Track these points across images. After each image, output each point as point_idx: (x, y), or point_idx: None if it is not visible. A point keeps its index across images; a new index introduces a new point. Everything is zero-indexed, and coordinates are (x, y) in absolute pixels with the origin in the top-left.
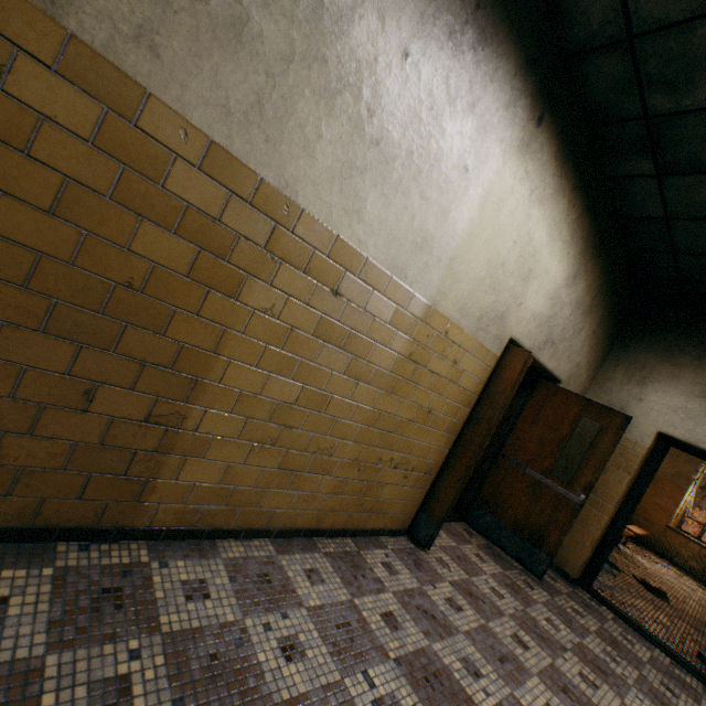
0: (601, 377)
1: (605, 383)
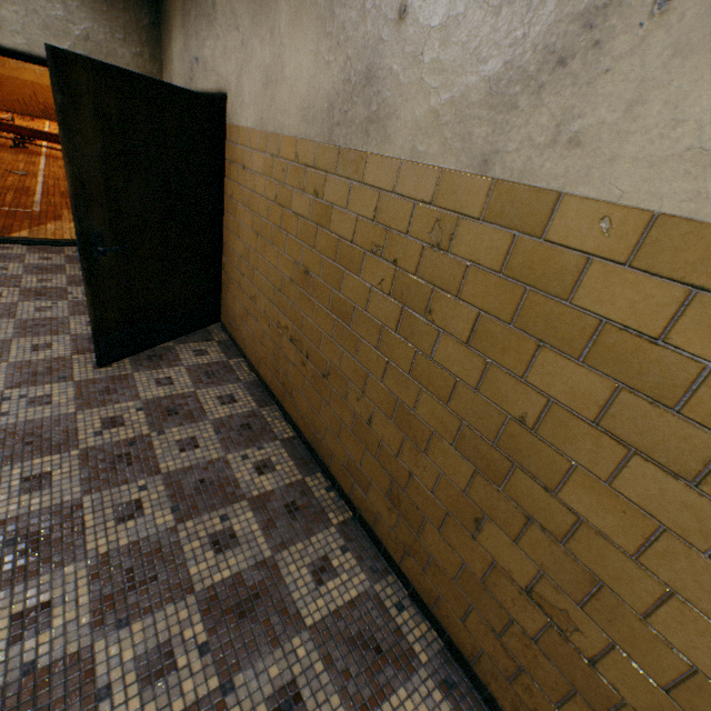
0: (164, 53)
1: (165, 59)
